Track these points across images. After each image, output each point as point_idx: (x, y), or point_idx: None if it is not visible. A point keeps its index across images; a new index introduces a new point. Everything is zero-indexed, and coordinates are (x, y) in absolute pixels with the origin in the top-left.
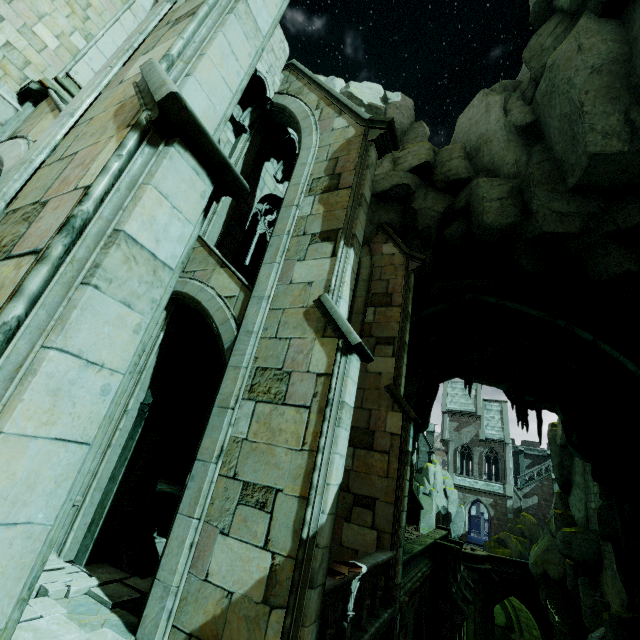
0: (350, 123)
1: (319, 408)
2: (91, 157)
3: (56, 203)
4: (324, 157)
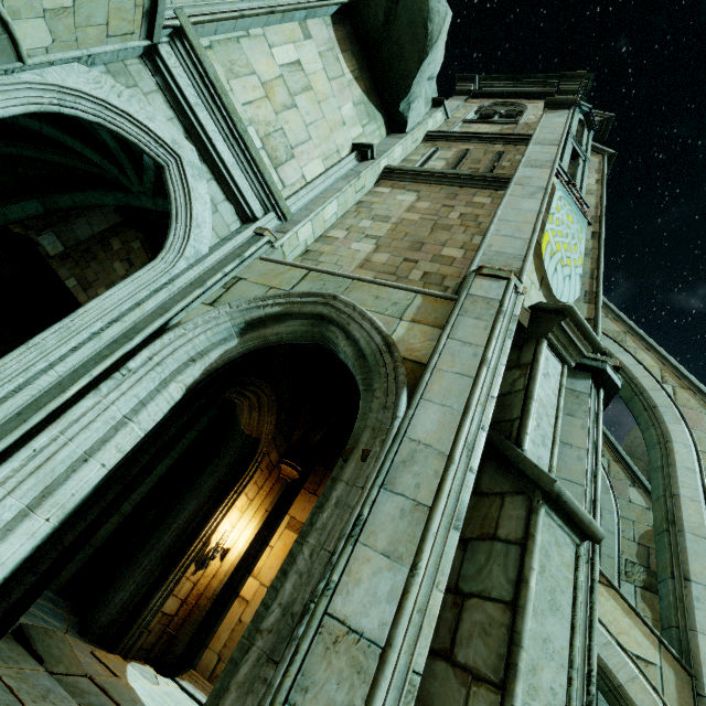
0: (649, 506)
1: None
2: None
3: None
4: (631, 535)
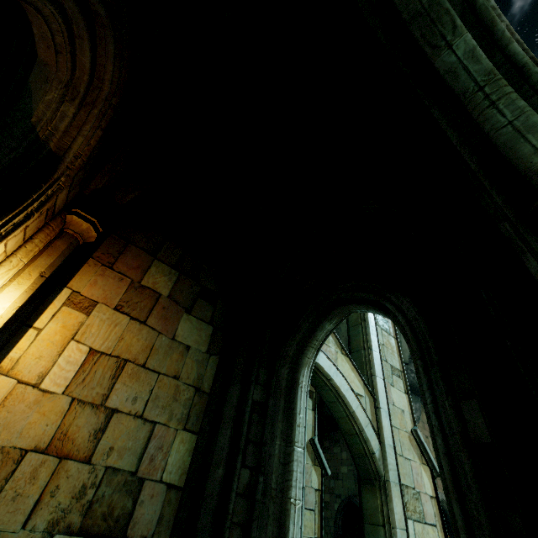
0: None
1: (318, 511)
2: (420, 473)
3: (424, 497)
4: None
